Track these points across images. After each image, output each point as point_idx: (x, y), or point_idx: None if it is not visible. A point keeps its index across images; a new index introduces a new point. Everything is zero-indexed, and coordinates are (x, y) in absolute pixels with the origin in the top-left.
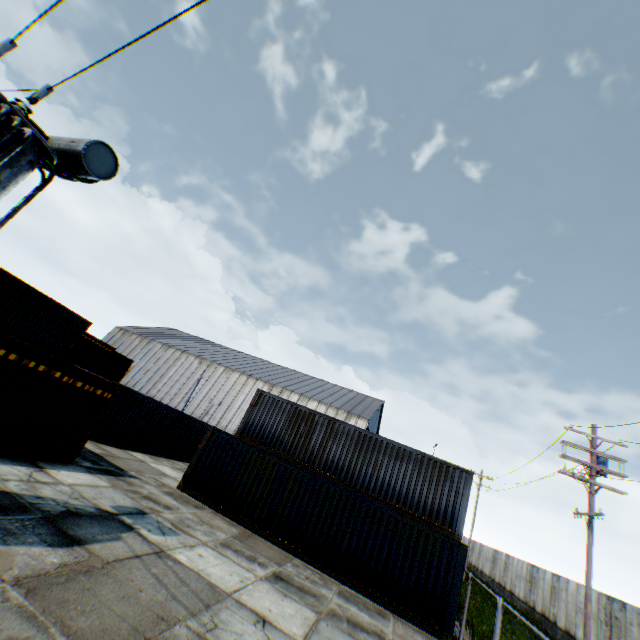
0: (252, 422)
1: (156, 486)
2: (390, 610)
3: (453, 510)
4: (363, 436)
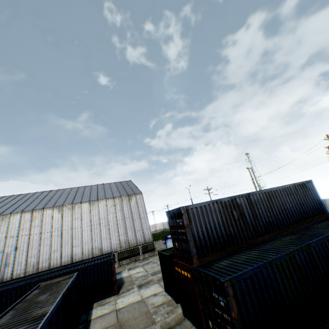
0: (198, 240)
1: None
2: None
3: (318, 204)
4: (267, 194)
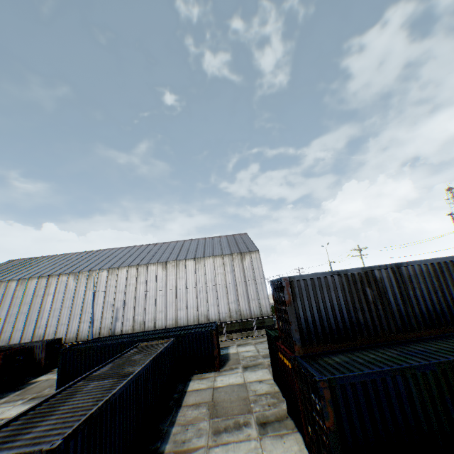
0: (305, 323)
1: None
2: None
3: None
4: (436, 266)
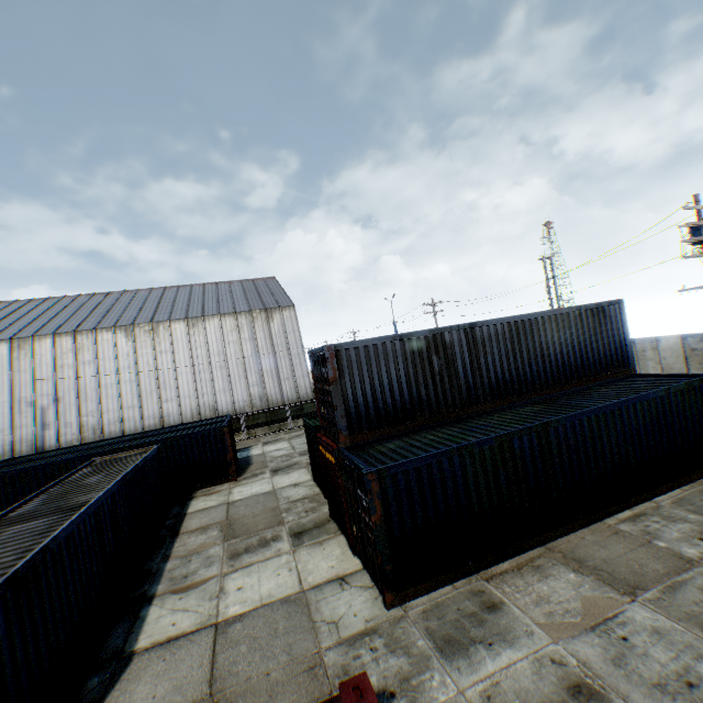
0: (354, 406)
1: (416, 663)
2: (690, 483)
3: (620, 349)
4: (514, 326)
